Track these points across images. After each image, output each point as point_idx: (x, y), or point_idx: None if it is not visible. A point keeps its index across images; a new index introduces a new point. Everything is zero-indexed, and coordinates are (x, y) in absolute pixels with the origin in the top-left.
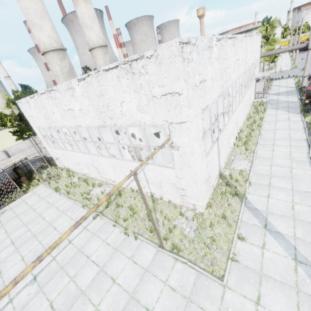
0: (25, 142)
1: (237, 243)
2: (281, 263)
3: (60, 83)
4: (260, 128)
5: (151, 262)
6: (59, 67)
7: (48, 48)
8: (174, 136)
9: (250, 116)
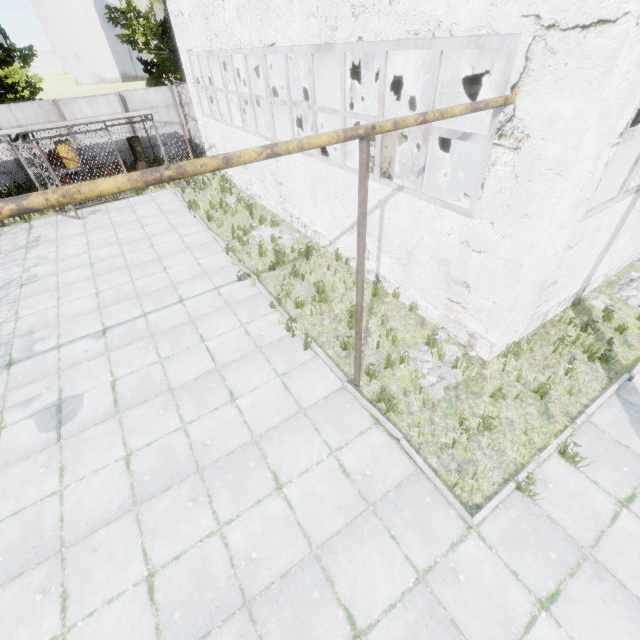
0: (160, 91)
1: (550, 461)
2: None
3: None
4: None
5: (319, 402)
6: None
7: None
8: (532, 91)
9: None
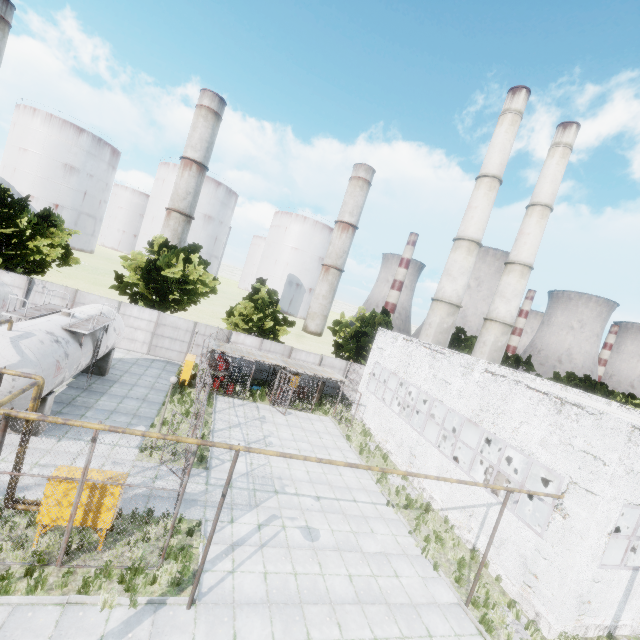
0: (342, 362)
1: None
2: None
3: (426, 333)
4: None
5: (445, 604)
6: (440, 319)
7: (445, 299)
8: (569, 499)
9: None
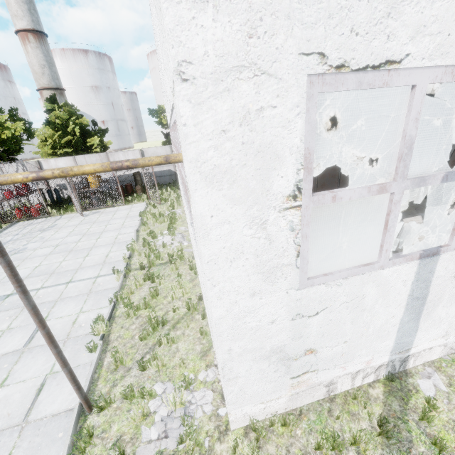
0: (164, 148)
1: None
2: None
3: None
4: None
5: (45, 419)
6: None
7: None
8: (182, 151)
9: None
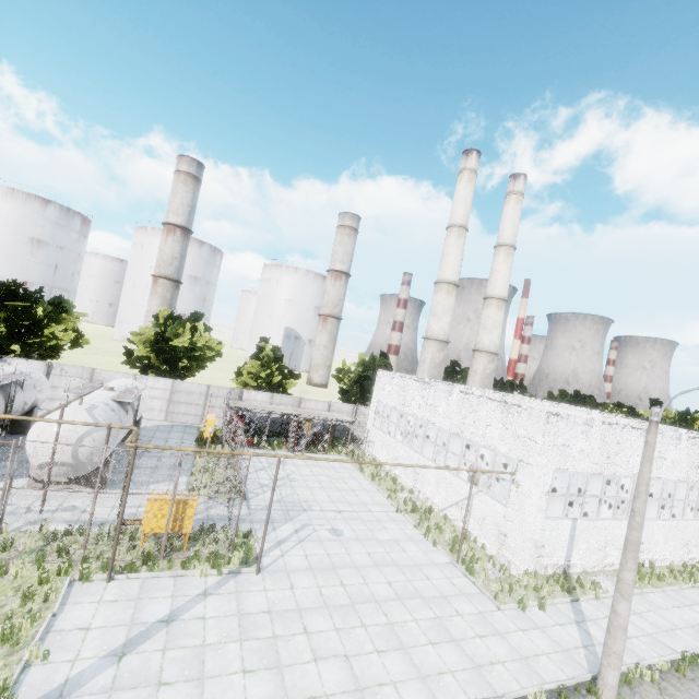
0: (349, 406)
1: (534, 607)
2: (567, 637)
3: (421, 370)
4: (694, 585)
5: (441, 563)
6: (432, 355)
7: (434, 337)
8: (519, 473)
9: (693, 563)
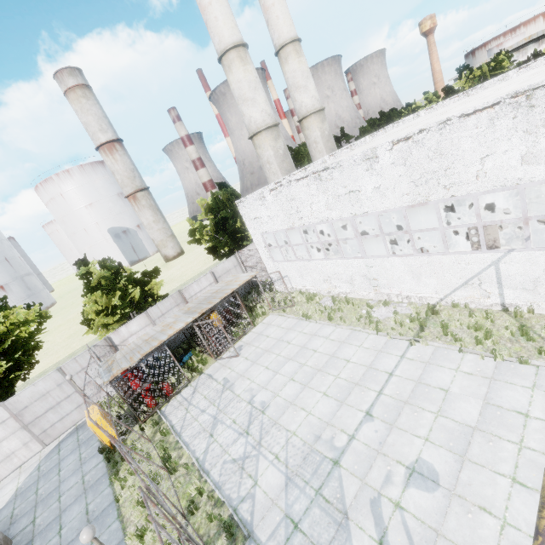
0: (230, 260)
1: None
2: None
3: (271, 173)
4: None
5: None
6: (272, 150)
7: (261, 127)
8: None
9: None
